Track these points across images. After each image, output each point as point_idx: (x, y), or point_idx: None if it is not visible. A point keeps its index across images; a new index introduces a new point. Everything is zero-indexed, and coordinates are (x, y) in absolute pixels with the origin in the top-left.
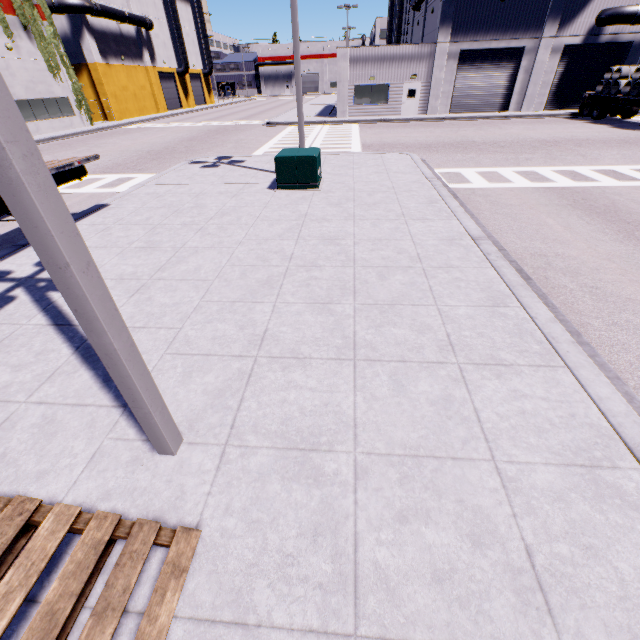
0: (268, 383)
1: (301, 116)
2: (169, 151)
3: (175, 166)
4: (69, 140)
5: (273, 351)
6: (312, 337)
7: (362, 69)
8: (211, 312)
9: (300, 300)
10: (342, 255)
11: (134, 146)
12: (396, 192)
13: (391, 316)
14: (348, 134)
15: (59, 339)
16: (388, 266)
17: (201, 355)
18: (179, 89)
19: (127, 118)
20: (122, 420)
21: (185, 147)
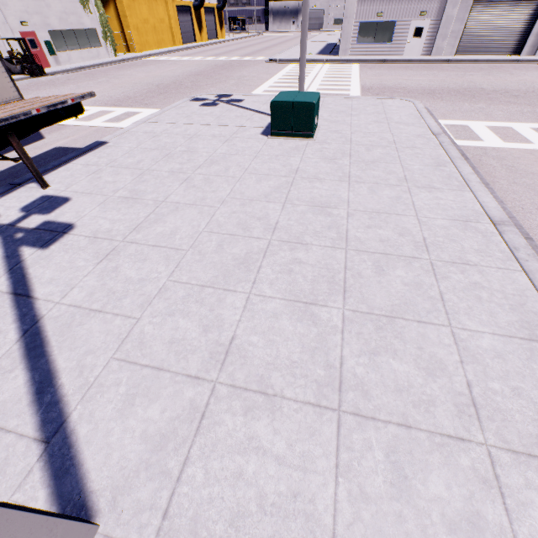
0: (223, 435)
1: (303, 55)
2: (176, 85)
3: (177, 102)
4: (94, 70)
5: (237, 376)
6: (287, 359)
7: (370, 4)
8: (176, 299)
9: (278, 294)
10: (333, 230)
11: (147, 79)
12: (398, 148)
13: (390, 337)
14: (348, 74)
15: (11, 315)
16: (387, 253)
17: (152, 368)
18: (194, 23)
19: (146, 50)
20: (37, 469)
21: (191, 82)
